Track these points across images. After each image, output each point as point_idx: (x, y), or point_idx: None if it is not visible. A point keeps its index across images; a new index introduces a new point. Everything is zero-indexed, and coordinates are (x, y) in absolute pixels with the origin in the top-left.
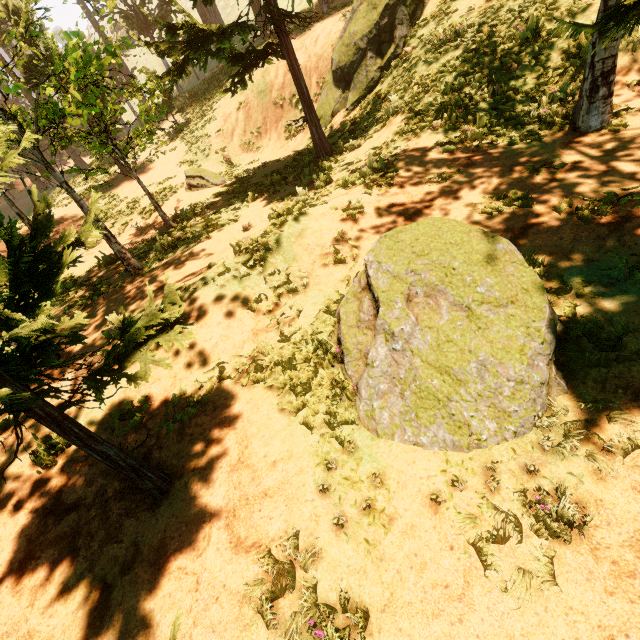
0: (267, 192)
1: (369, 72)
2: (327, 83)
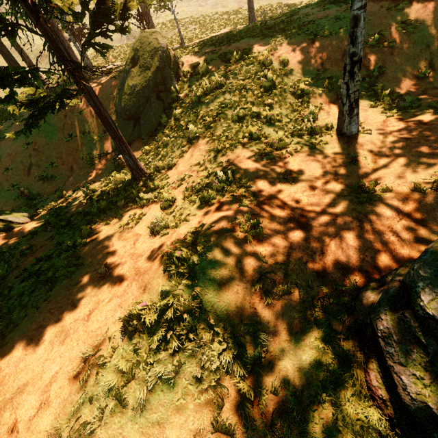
0: (100, 220)
1: (155, 111)
2: (115, 121)
